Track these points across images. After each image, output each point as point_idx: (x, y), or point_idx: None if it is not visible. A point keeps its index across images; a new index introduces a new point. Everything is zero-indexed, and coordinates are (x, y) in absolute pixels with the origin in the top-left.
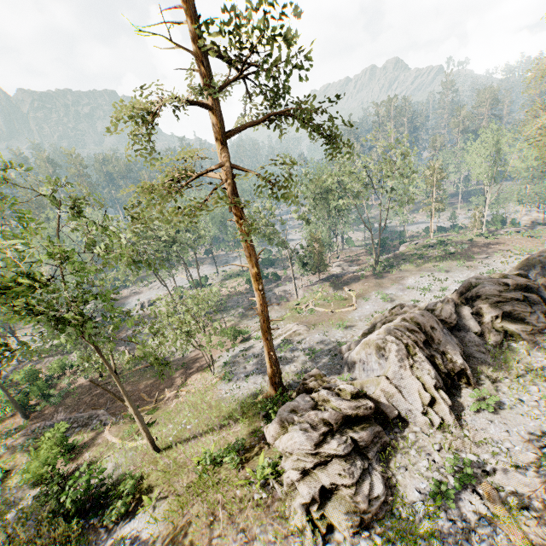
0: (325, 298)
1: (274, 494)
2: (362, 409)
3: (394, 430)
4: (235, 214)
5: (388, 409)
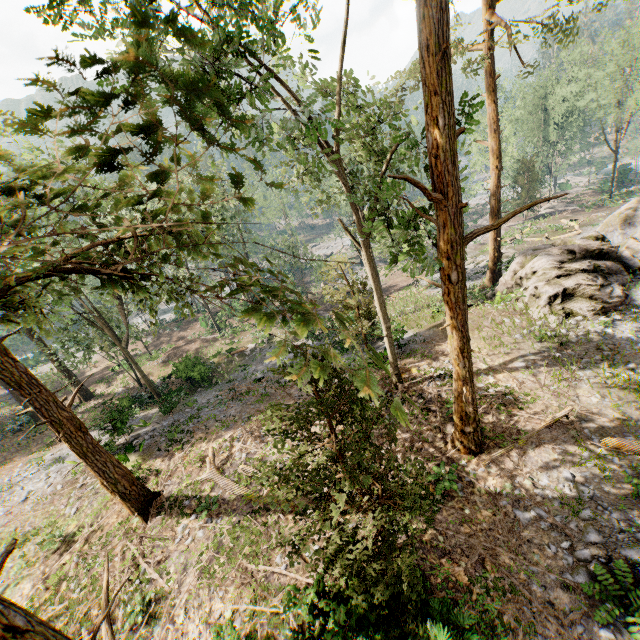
0: (536, 230)
1: (514, 307)
2: (606, 247)
3: (635, 277)
4: (489, 86)
5: (631, 262)
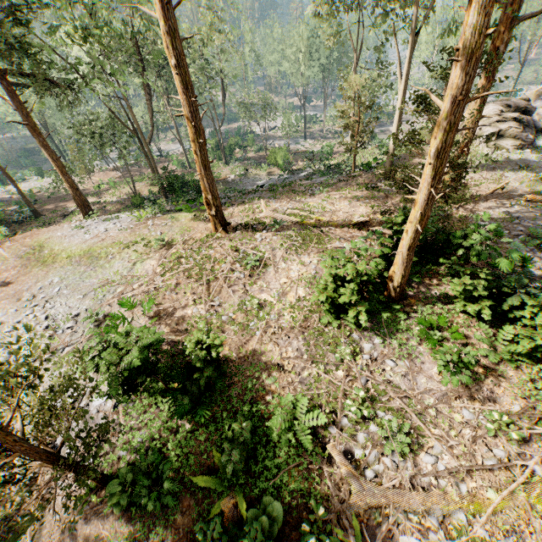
0: None
1: None
2: (529, 107)
3: (537, 134)
4: None
5: (536, 124)
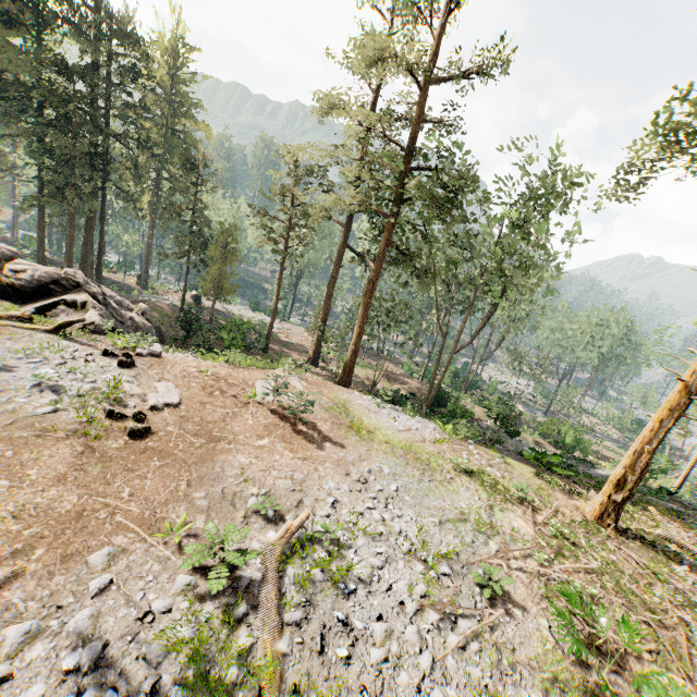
0: None
1: None
2: None
3: None
4: None
5: None
